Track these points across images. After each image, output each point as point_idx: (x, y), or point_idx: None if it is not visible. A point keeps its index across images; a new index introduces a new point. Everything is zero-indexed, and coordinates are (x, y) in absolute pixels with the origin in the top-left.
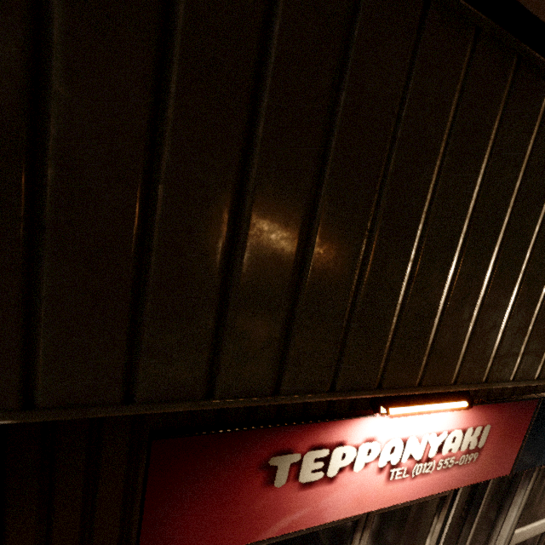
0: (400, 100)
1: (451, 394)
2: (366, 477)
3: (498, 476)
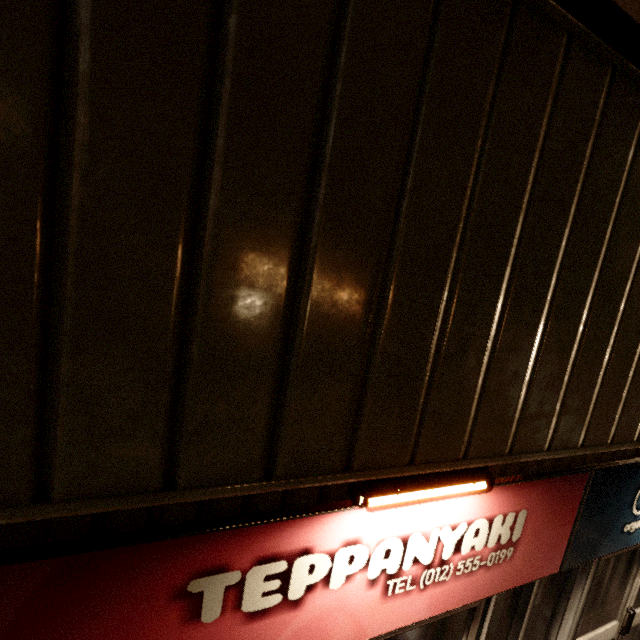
0: (334, 37)
1: (463, 473)
2: (351, 594)
3: (543, 576)
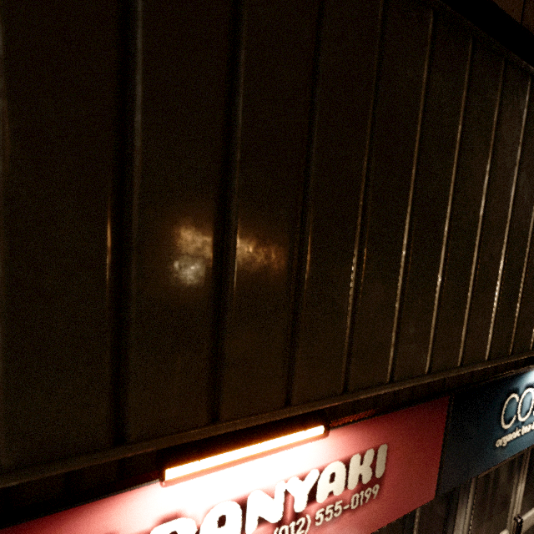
0: None
1: (292, 420)
2: None
3: (419, 505)
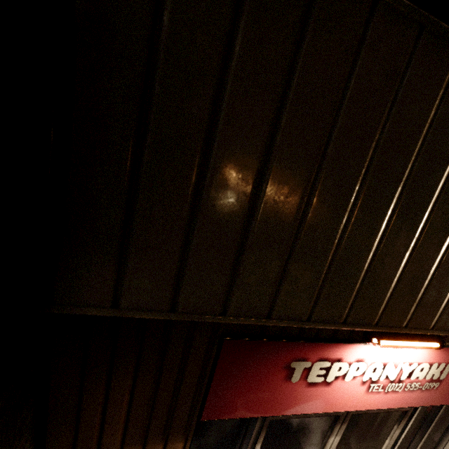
0: (428, 125)
1: (428, 336)
2: (352, 386)
3: None
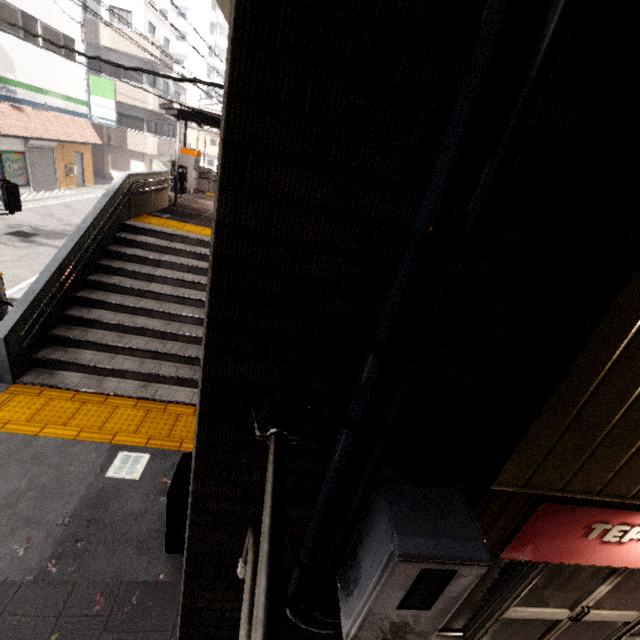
0: None
1: None
2: None
3: None
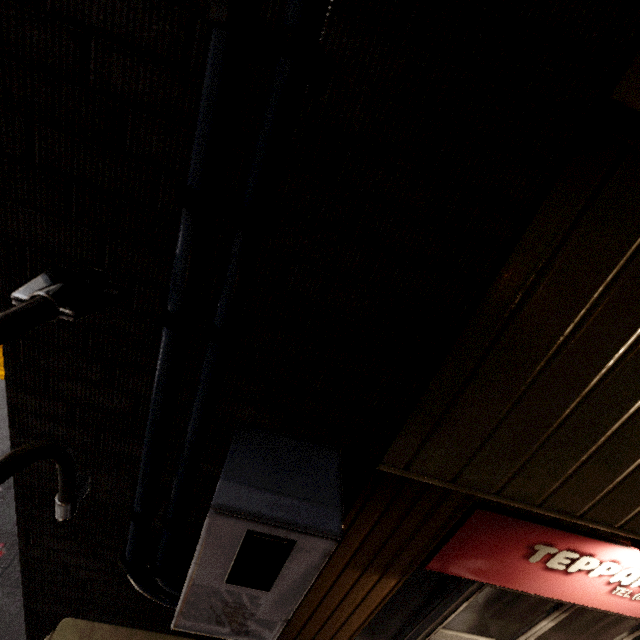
0: None
1: None
2: (594, 583)
3: None
